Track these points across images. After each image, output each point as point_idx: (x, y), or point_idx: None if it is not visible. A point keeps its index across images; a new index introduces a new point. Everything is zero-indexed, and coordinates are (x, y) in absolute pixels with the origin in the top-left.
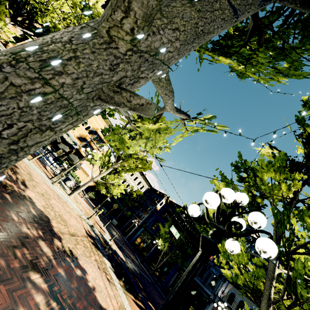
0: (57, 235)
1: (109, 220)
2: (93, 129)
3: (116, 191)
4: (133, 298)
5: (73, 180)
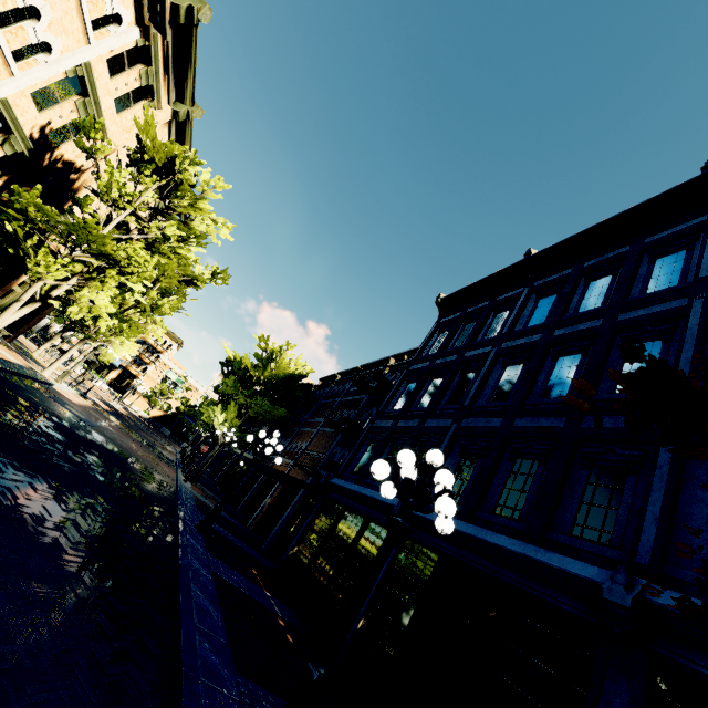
0: (25, 345)
1: (176, 444)
2: (141, 338)
3: (106, 358)
4: (82, 388)
5: (80, 366)
